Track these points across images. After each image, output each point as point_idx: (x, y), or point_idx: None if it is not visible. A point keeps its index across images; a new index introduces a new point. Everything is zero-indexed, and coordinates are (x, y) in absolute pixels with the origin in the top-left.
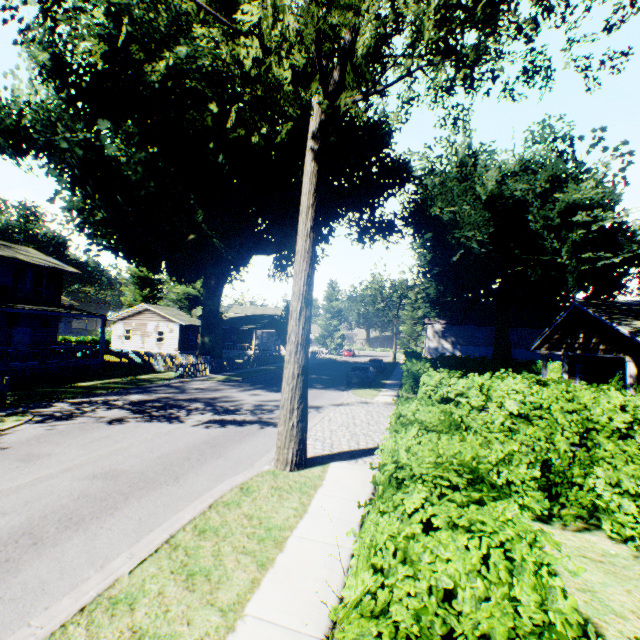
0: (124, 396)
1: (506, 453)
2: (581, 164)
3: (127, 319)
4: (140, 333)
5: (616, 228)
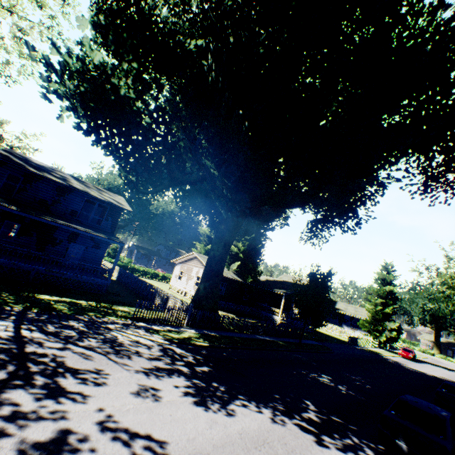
0: None
1: None
2: None
3: (183, 263)
4: (187, 275)
5: None
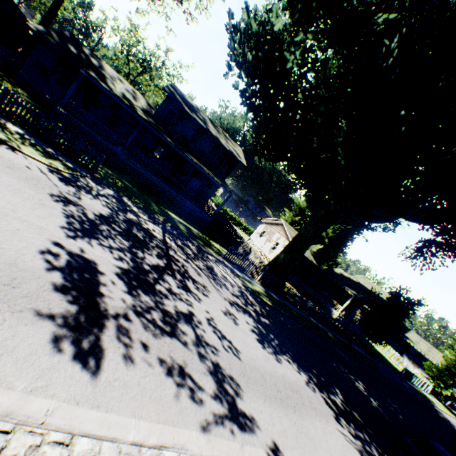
0: (150, 221)
1: None
2: None
3: (268, 224)
4: (267, 237)
5: None
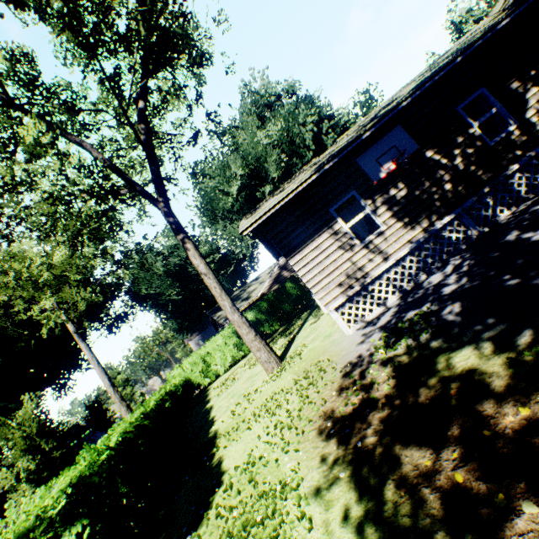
0: None
1: (195, 377)
2: (194, 238)
3: None
4: None
5: (227, 252)
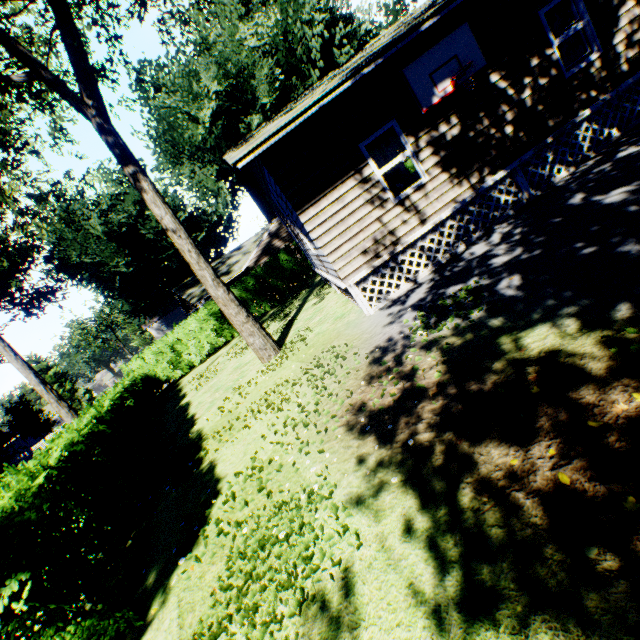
0: None
1: (162, 369)
2: None
3: None
4: None
5: (196, 212)
